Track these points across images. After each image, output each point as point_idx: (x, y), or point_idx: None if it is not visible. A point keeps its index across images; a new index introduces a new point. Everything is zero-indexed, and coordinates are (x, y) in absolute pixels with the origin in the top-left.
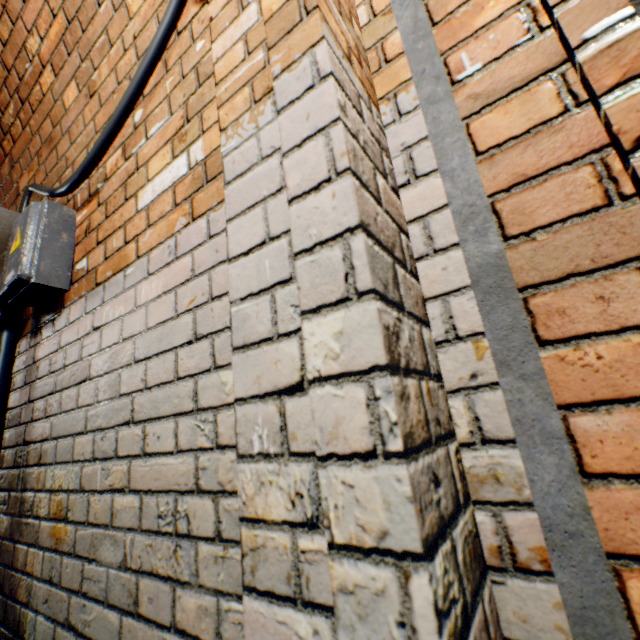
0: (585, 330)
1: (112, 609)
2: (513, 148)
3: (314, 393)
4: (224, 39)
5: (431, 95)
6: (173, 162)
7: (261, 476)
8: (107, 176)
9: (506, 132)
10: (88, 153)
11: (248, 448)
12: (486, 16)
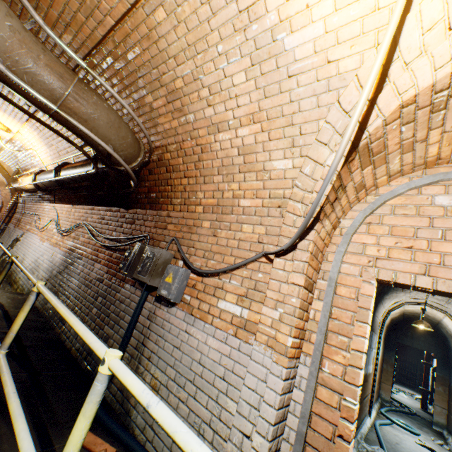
0: None
1: None
2: (322, 404)
3: (251, 449)
4: (267, 309)
5: (312, 371)
6: (236, 305)
7: (233, 448)
8: (209, 274)
9: (323, 398)
10: (204, 253)
11: (232, 439)
12: (337, 358)
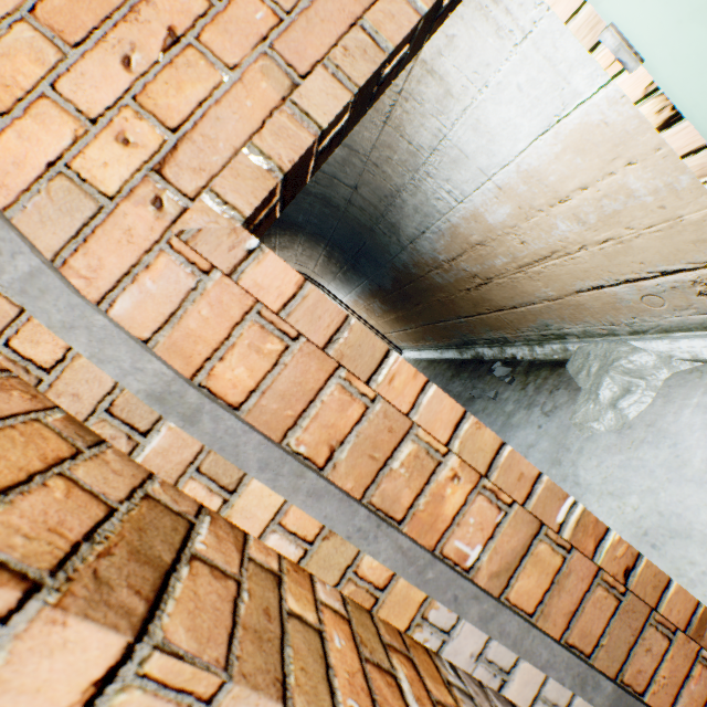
0: (651, 670)
1: None
2: (551, 597)
3: None
4: None
5: (481, 614)
6: None
7: None
8: None
9: (539, 589)
10: None
11: None
12: (452, 502)
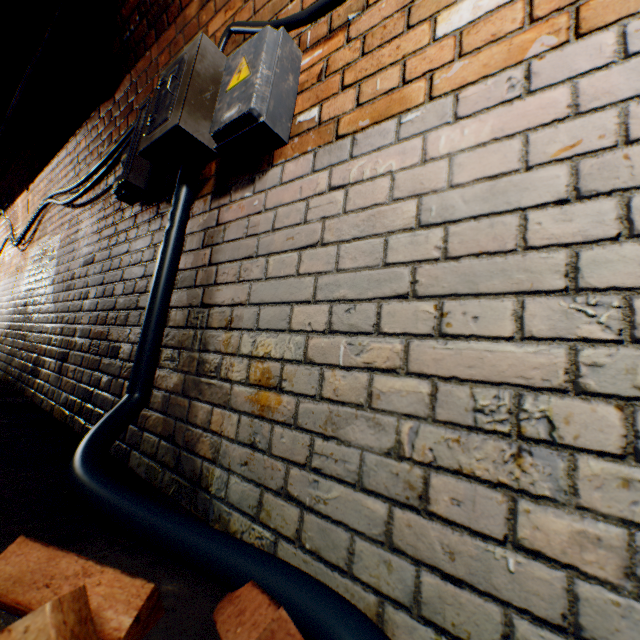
0: None
1: (370, 495)
2: None
3: None
4: None
5: None
6: None
7: None
8: (368, 2)
9: None
10: None
11: None
12: None
